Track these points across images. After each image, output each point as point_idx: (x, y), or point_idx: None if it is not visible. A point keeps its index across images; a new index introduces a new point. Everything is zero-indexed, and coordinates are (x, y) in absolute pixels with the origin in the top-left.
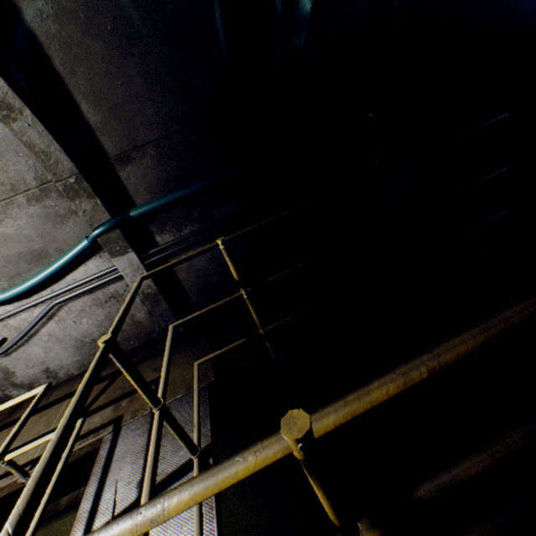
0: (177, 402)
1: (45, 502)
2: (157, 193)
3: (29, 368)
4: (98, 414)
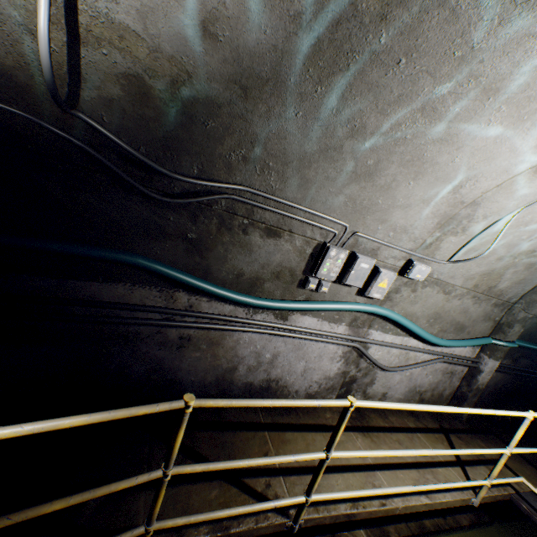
0: None
1: None
2: (518, 334)
3: (380, 386)
4: (479, 468)
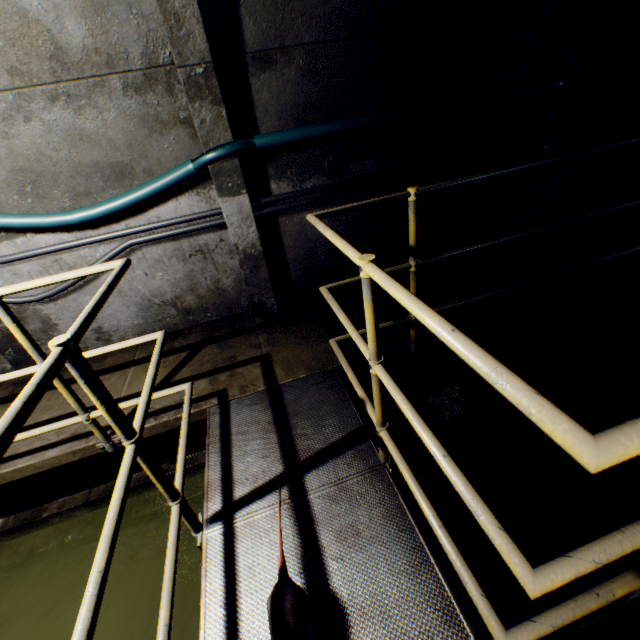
0: (299, 382)
1: (183, 461)
2: (288, 121)
3: None
4: None
